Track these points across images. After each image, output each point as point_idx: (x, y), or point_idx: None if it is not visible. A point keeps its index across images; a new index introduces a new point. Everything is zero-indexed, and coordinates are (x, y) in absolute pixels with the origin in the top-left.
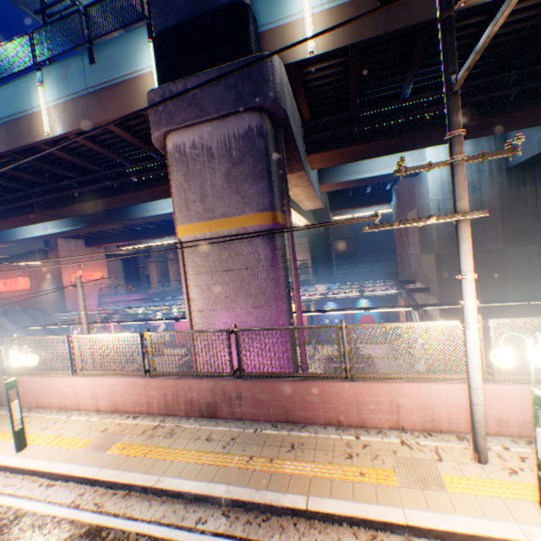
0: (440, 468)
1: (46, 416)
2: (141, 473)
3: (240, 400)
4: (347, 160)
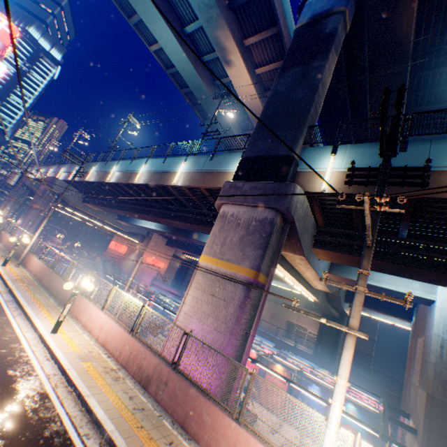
0: None
1: (75, 325)
2: (85, 385)
3: (165, 386)
4: (347, 262)
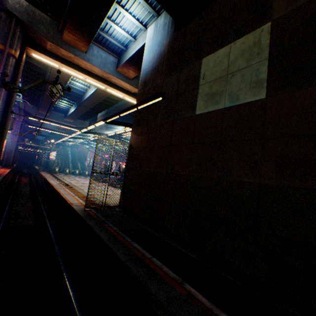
0: None
1: None
2: None
3: None
4: (84, 40)
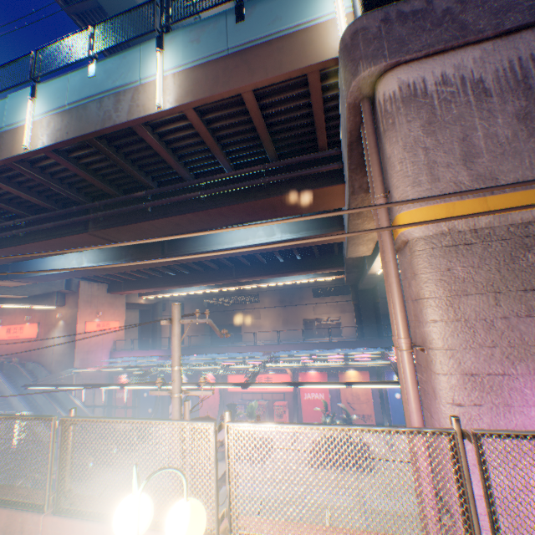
0: None
1: None
2: None
3: None
4: None
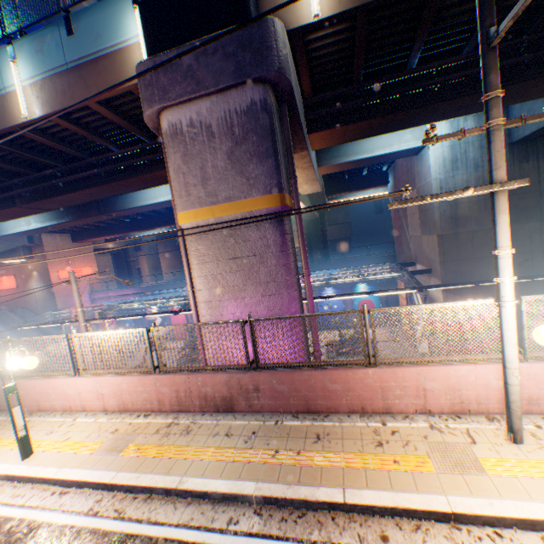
0: (476, 451)
1: (50, 419)
2: (161, 475)
3: (258, 392)
4: (349, 138)
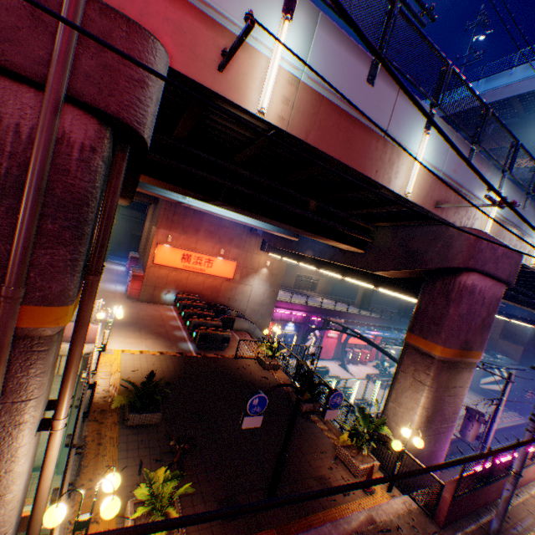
0: None
1: None
2: None
3: None
4: None
